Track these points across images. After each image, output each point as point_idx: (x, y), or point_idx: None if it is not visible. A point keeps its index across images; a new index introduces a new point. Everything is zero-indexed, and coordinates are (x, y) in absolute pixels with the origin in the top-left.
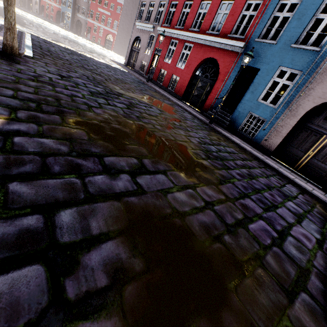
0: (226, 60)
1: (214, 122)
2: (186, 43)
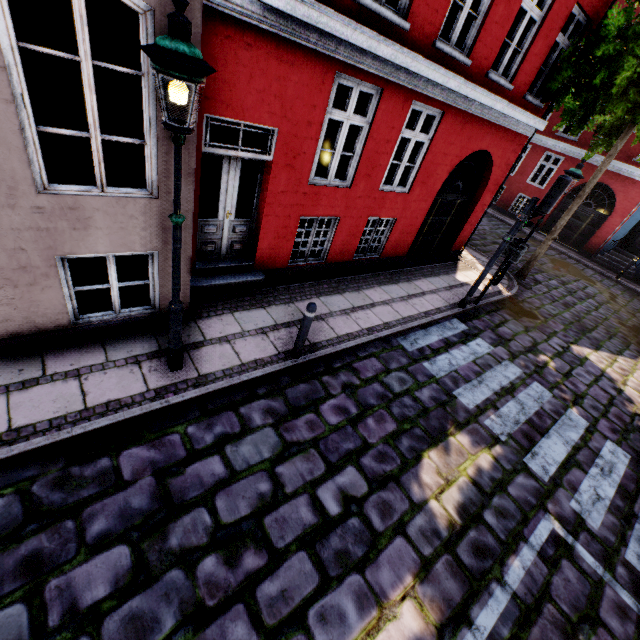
0: (628, 190)
1: (612, 271)
2: (547, 152)
